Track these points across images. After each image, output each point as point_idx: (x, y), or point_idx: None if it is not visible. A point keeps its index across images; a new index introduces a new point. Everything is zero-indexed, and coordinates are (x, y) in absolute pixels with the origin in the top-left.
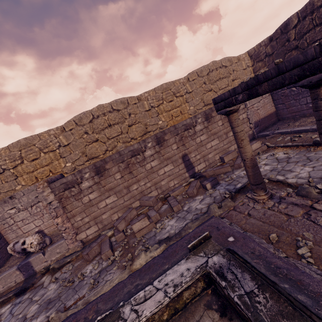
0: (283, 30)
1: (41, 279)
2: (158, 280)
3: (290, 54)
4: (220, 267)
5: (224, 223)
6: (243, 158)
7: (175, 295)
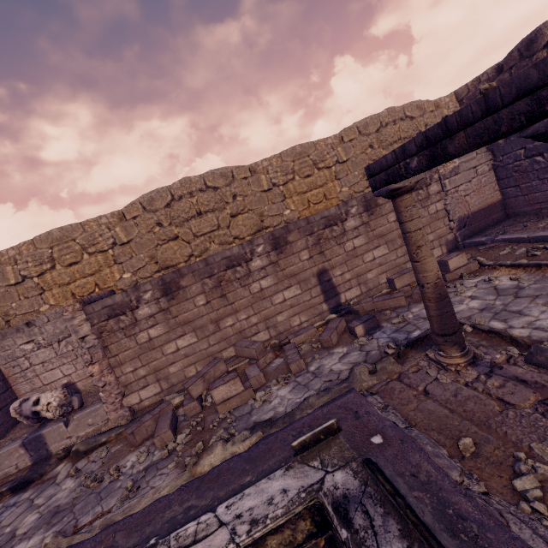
0: (523, 52)
1: (55, 469)
2: (227, 506)
3: None
4: (344, 497)
5: (370, 405)
6: (421, 281)
7: (250, 541)
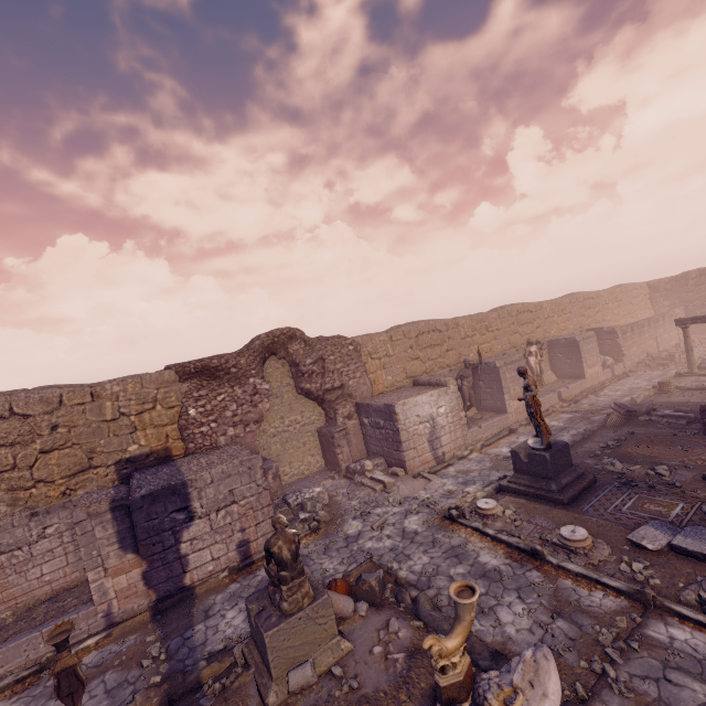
0: (683, 278)
1: (630, 374)
2: None
3: (687, 294)
4: None
5: None
6: None
7: None
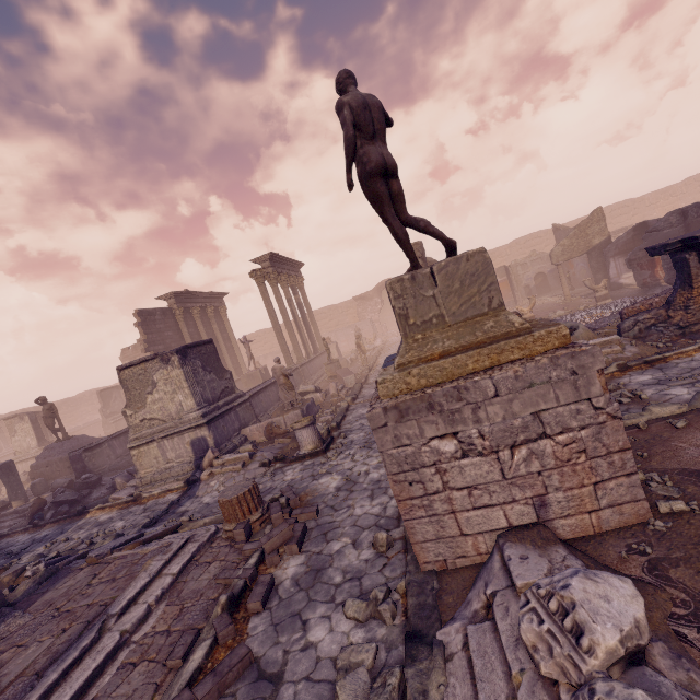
0: None
1: None
2: None
3: None
4: None
5: None
6: None
7: None
